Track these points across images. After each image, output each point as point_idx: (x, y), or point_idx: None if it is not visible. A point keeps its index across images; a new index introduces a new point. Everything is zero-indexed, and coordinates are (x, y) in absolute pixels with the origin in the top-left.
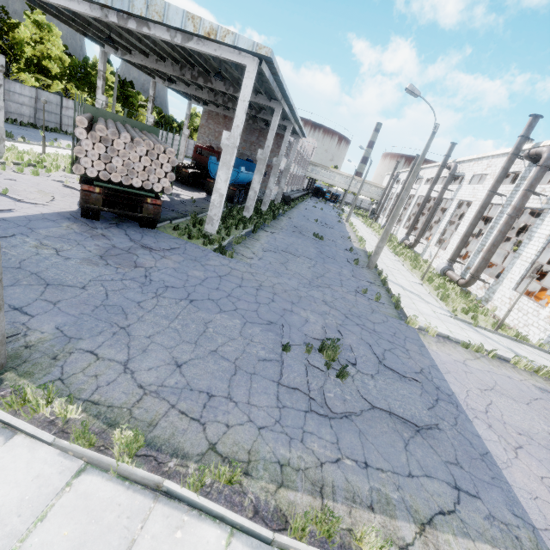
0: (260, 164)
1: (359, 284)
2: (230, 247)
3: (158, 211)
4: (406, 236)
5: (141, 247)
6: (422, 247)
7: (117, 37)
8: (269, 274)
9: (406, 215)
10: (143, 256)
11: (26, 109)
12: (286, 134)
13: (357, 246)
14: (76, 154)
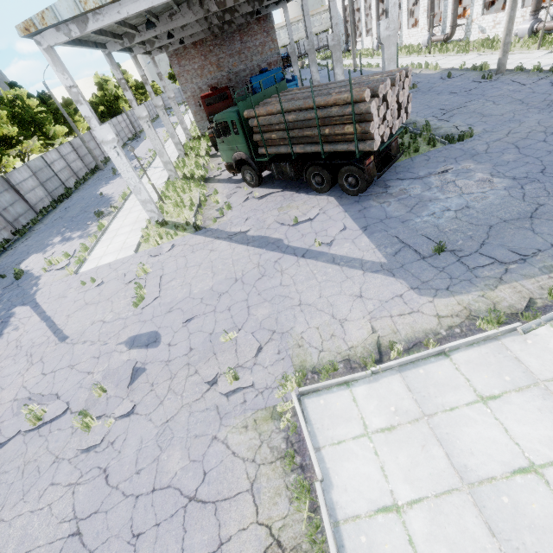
0: (336, 52)
1: (546, 85)
2: (436, 136)
3: (397, 145)
4: (429, 33)
5: (437, 176)
6: (461, 30)
7: (148, 16)
8: (514, 125)
9: (403, 12)
10: (462, 177)
11: (38, 191)
12: (303, 3)
13: (432, 72)
14: (370, 132)
